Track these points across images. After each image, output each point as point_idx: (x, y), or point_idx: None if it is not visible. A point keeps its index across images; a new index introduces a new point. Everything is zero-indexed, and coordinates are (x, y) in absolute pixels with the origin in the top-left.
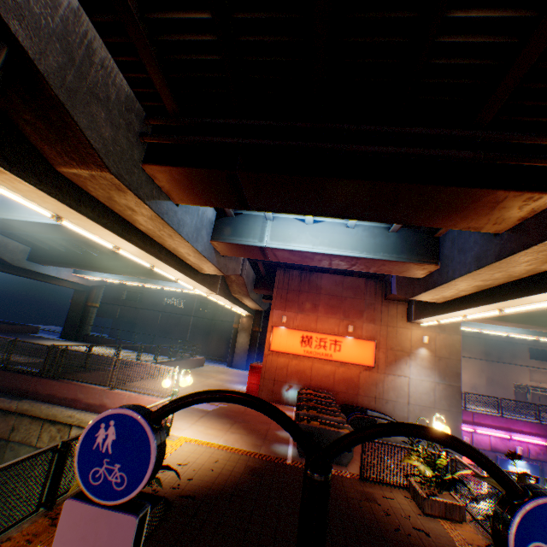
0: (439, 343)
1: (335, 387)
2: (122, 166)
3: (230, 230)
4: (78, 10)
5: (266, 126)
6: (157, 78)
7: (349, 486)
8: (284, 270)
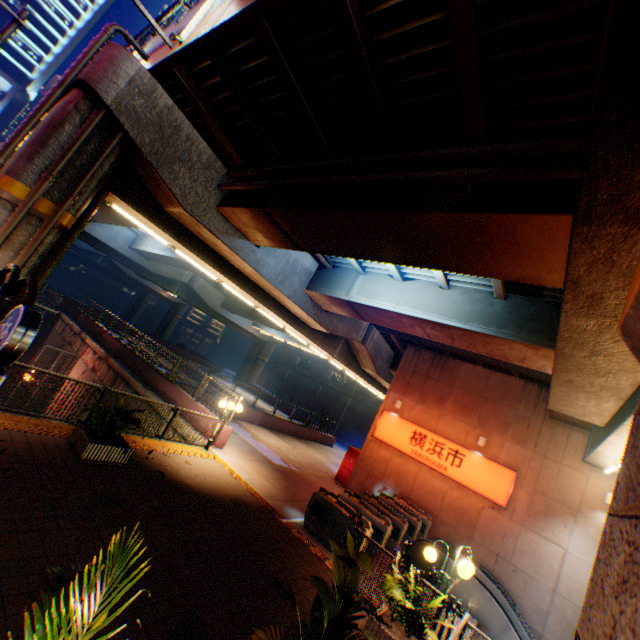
0: None
1: (440, 513)
2: (196, 206)
3: (324, 281)
4: (172, 107)
5: (292, 169)
6: (224, 142)
7: (314, 568)
8: (414, 348)
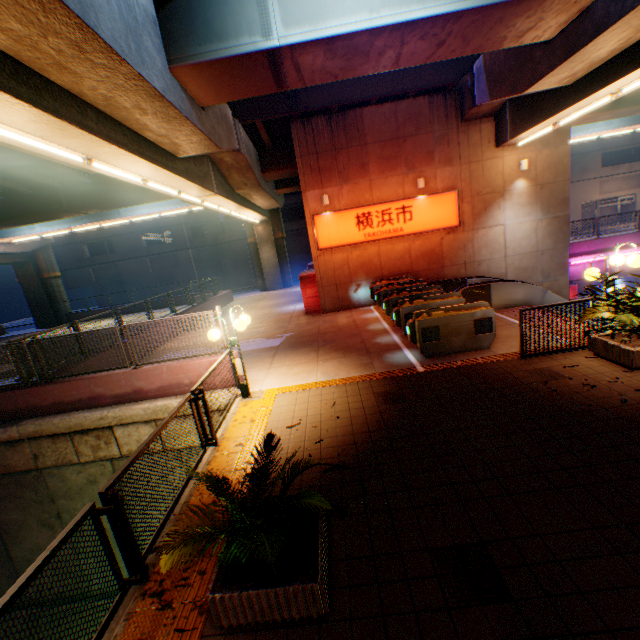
0: (541, 165)
1: (414, 268)
2: None
3: (197, 30)
4: None
5: None
6: None
7: (517, 371)
8: (301, 123)
